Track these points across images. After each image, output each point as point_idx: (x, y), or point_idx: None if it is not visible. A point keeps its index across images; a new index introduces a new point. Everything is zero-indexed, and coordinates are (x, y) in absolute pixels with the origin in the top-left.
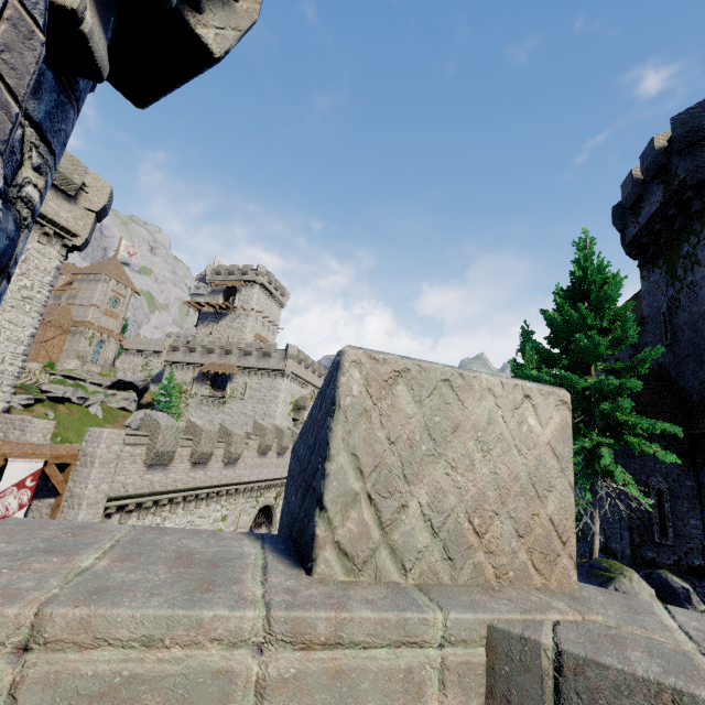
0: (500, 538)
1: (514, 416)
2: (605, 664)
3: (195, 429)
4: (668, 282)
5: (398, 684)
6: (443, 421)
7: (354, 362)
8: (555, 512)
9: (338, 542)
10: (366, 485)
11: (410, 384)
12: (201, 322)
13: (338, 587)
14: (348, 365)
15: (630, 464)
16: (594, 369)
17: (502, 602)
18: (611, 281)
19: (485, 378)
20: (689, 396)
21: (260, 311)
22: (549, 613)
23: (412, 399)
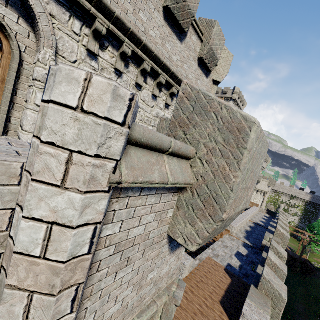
0: None
1: None
2: None
3: (276, 269)
4: None
5: None
6: None
7: None
8: None
9: None
10: None
11: None
12: None
13: None
14: None
15: None
16: None
17: None
18: None
19: None
20: None
21: None
22: None
23: None
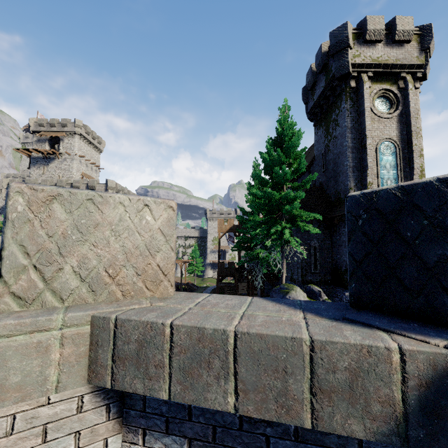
0: (126, 277)
1: (137, 216)
2: (131, 320)
3: None
4: (325, 136)
5: (32, 349)
6: (88, 222)
7: (17, 192)
8: (161, 261)
9: (13, 292)
10: (32, 261)
11: (63, 203)
12: (32, 165)
13: (8, 314)
14: (13, 194)
15: (303, 236)
16: (284, 187)
17: (112, 305)
18: (293, 135)
19: (118, 197)
20: (330, 198)
21: (82, 155)
22: (132, 305)
23: (65, 211)
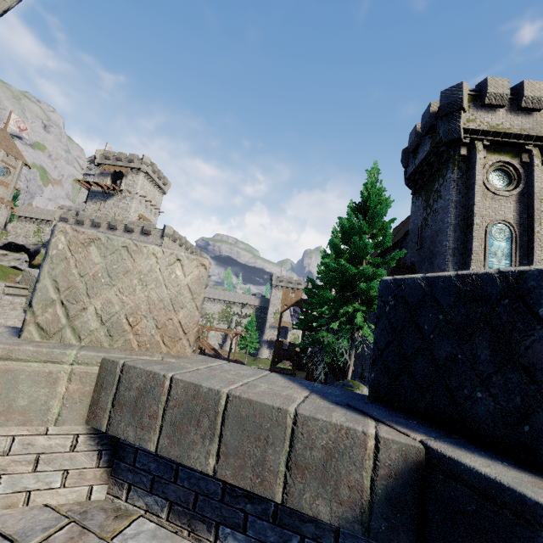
0: (145, 328)
1: (168, 269)
2: (137, 367)
3: None
4: (424, 207)
5: (43, 378)
6: (119, 268)
7: (61, 232)
8: (184, 319)
9: (38, 323)
10: (61, 296)
11: (99, 247)
12: (90, 199)
13: (30, 342)
14: (57, 232)
15: None
16: (364, 261)
17: (125, 352)
18: (382, 202)
19: (152, 248)
20: None
21: (144, 195)
22: (144, 356)
23: (99, 255)
